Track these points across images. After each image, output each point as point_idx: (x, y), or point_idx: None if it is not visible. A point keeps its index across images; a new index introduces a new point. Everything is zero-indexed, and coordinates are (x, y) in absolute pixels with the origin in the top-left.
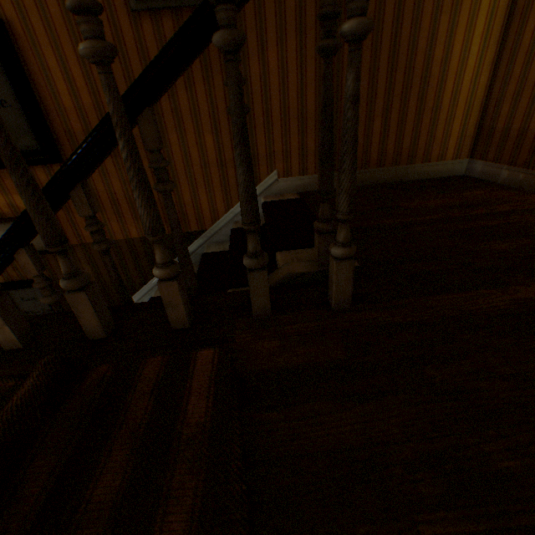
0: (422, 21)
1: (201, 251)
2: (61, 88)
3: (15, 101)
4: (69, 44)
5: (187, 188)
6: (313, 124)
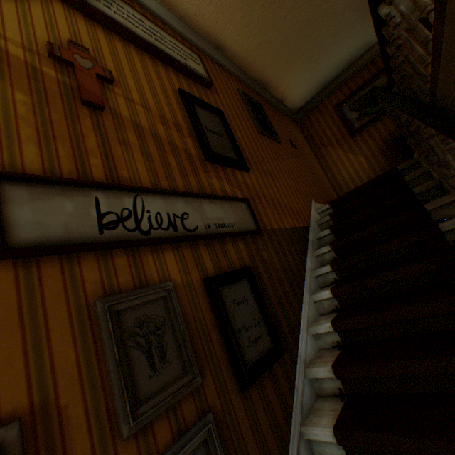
0: (312, 166)
1: (314, 240)
2: (241, 142)
3: (226, 137)
4: (242, 131)
5: (294, 200)
6: (311, 185)
